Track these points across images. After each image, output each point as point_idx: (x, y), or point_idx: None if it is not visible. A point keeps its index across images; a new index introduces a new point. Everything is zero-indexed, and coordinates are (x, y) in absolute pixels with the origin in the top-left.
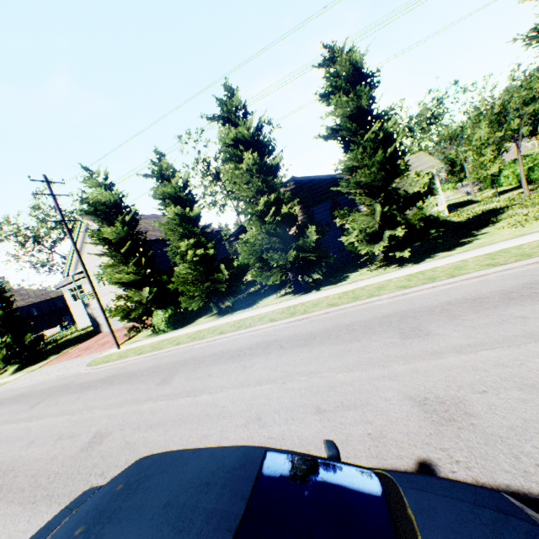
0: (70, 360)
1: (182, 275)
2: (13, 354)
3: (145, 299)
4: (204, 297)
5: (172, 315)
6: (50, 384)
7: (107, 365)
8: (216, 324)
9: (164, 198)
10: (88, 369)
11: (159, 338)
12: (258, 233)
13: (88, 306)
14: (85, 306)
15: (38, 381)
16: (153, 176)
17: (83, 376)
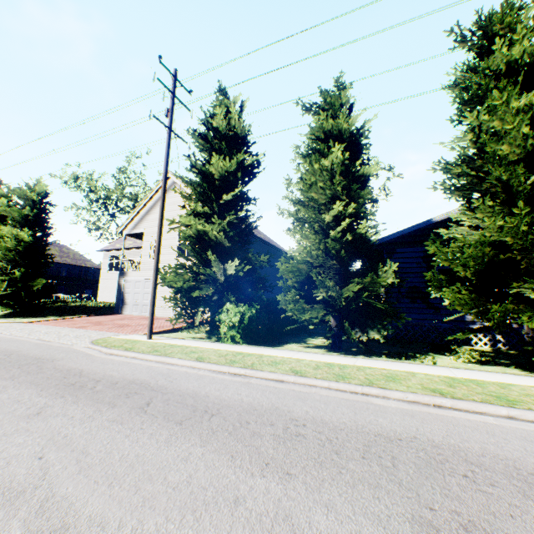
0: (69, 328)
1: (307, 258)
2: (12, 293)
3: (223, 277)
4: (330, 308)
5: (253, 318)
6: (17, 346)
7: (127, 356)
8: (364, 364)
9: (324, 140)
10: (91, 348)
11: (226, 347)
12: (500, 226)
13: (123, 276)
14: (120, 274)
15: (9, 335)
16: (319, 109)
17: (78, 356)
